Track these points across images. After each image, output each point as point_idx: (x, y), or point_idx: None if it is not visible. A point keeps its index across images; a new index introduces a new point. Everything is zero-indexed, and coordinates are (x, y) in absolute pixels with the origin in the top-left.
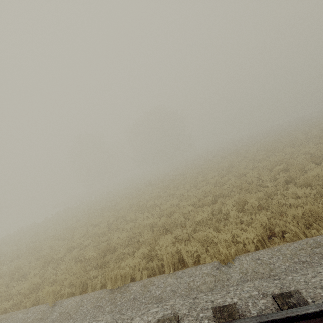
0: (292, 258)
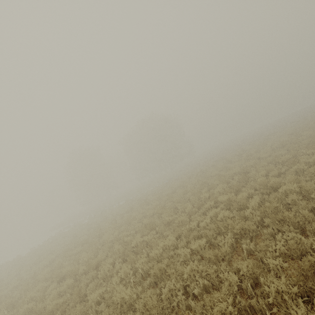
0: None
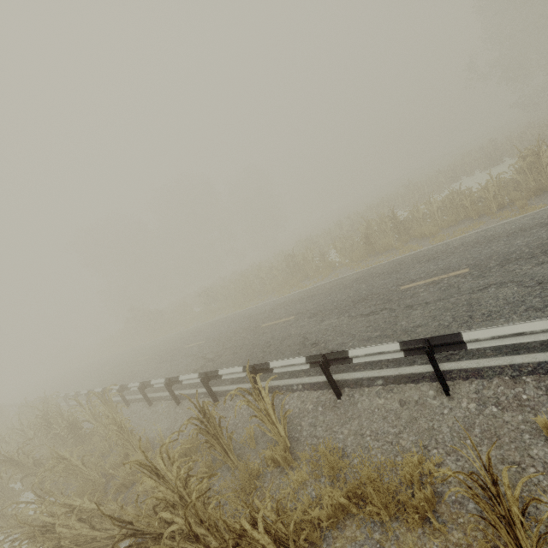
0: None
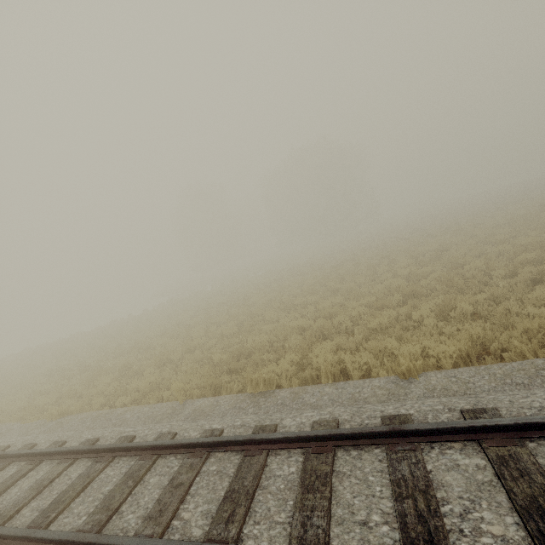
0: (503, 378)
